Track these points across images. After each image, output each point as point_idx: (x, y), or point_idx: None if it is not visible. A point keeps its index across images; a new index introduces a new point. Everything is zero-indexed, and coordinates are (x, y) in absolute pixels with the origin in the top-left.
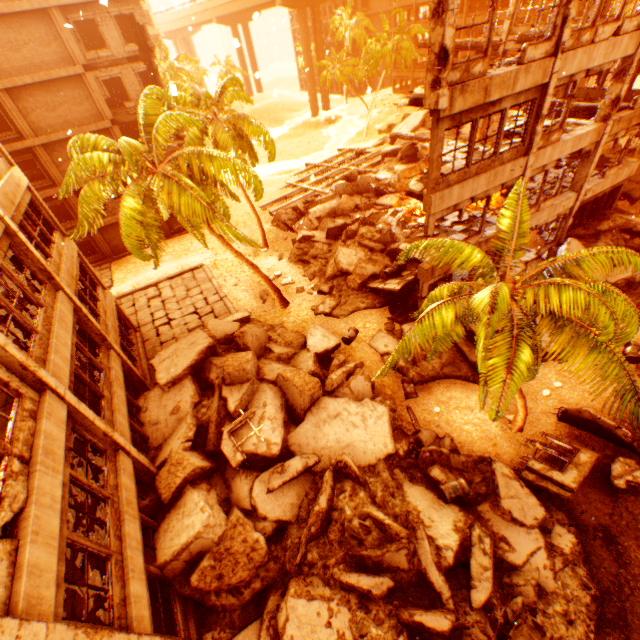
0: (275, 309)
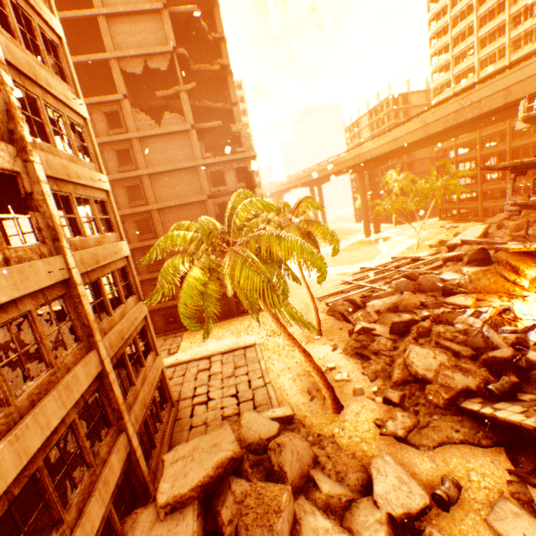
0: (324, 411)
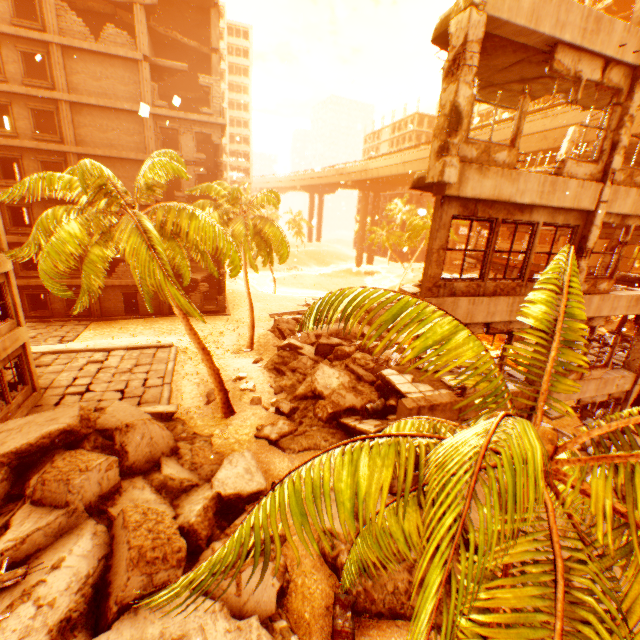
0: (215, 415)
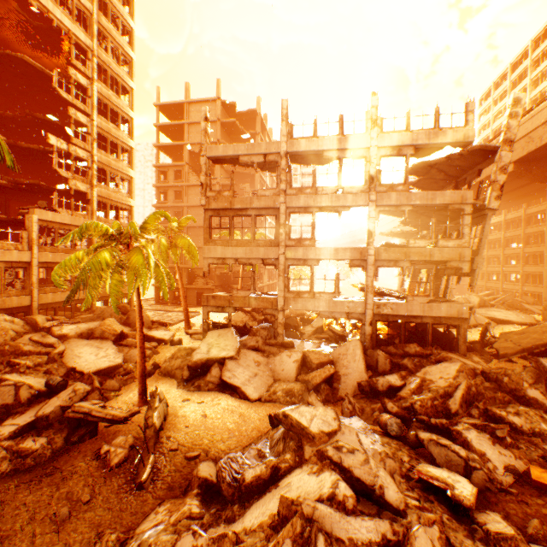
0: (184, 330)
